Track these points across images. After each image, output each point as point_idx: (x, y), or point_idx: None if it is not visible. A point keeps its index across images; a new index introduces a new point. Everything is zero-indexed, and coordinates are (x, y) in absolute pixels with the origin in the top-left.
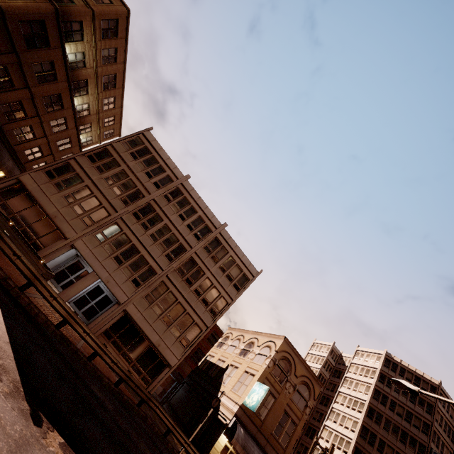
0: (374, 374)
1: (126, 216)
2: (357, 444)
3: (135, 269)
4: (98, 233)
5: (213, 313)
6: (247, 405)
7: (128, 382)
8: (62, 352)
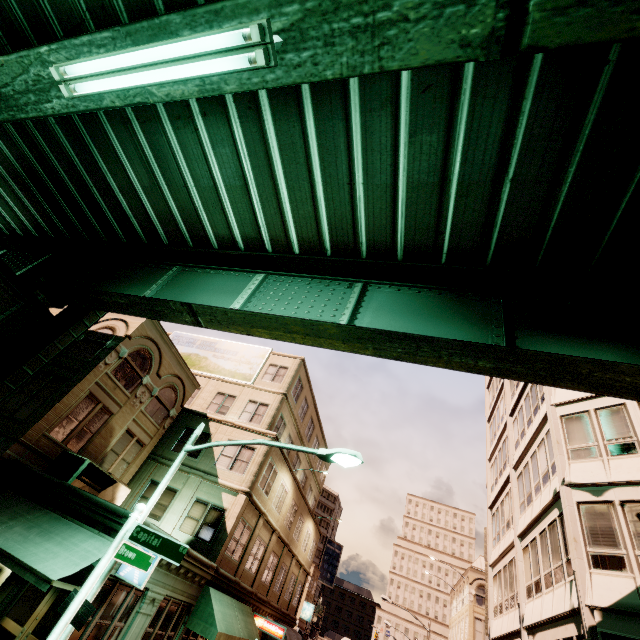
0: None
1: None
2: None
3: None
4: None
5: None
6: (304, 618)
7: None
8: None
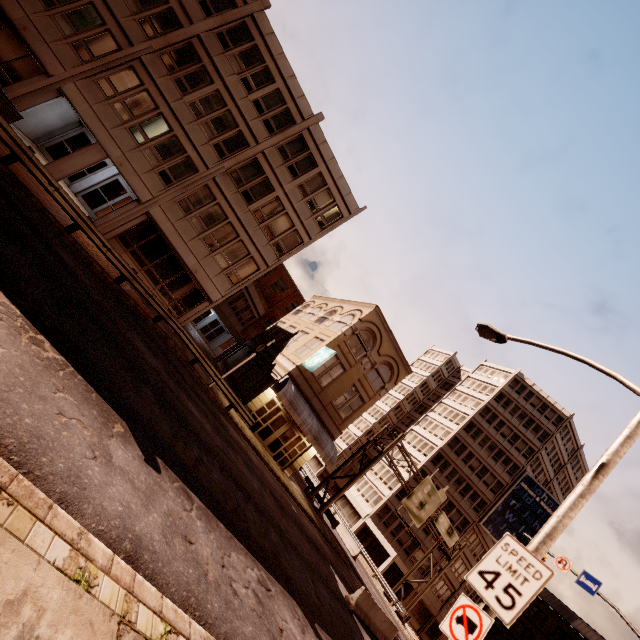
0: (491, 392)
1: (149, 59)
2: (441, 451)
3: (165, 156)
4: (103, 78)
5: (279, 250)
6: (305, 366)
7: (134, 284)
8: (3, 186)
